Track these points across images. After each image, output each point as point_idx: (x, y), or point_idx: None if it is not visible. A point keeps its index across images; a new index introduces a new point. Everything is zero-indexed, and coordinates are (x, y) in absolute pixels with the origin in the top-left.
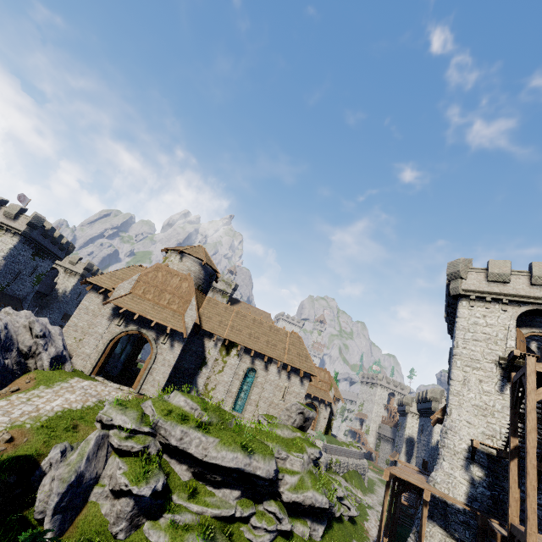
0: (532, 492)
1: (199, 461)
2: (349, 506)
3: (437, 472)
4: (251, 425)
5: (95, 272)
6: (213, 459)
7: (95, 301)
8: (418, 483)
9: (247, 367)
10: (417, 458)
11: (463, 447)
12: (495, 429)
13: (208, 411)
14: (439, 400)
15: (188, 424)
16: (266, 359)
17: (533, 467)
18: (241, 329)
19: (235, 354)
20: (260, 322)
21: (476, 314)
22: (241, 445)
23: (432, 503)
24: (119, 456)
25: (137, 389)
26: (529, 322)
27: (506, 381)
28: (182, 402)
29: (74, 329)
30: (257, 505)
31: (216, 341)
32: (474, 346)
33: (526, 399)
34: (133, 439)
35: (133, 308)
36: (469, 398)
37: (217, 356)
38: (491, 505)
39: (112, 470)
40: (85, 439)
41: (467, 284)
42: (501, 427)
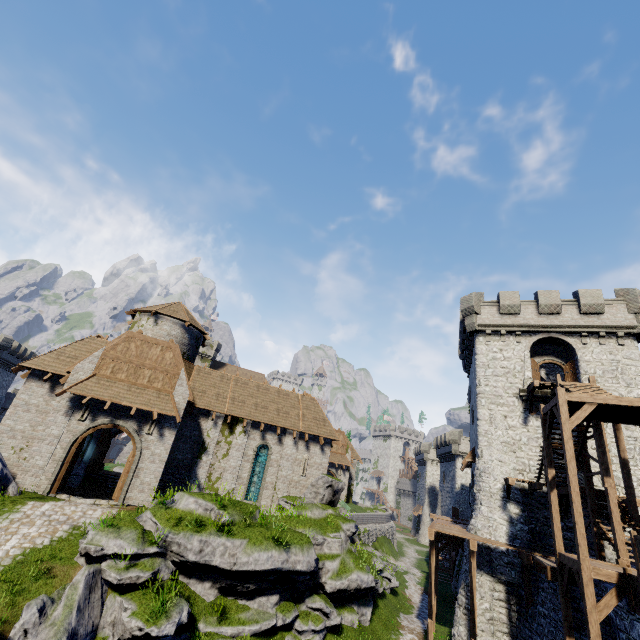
0: (579, 519)
1: (227, 573)
2: (389, 578)
3: (477, 519)
4: (270, 513)
5: (15, 349)
6: (245, 565)
7: (38, 393)
8: (463, 535)
9: (258, 444)
10: (442, 507)
11: (498, 487)
12: (524, 463)
13: (227, 508)
14: (459, 441)
15: (206, 531)
16: (279, 431)
17: (577, 495)
18: (244, 399)
19: (241, 431)
20: (265, 388)
21: (493, 349)
22: (274, 540)
23: (476, 552)
24: (120, 594)
25: (121, 500)
26: (540, 350)
27: (528, 413)
28: (192, 505)
29: (11, 436)
30: (298, 605)
31: (215, 420)
32: (496, 382)
33: (562, 429)
34: (137, 567)
35: (101, 395)
36: (497, 436)
37: (218, 438)
38: (530, 539)
39: (113, 615)
40: (70, 583)
41: (481, 318)
42: (529, 459)
